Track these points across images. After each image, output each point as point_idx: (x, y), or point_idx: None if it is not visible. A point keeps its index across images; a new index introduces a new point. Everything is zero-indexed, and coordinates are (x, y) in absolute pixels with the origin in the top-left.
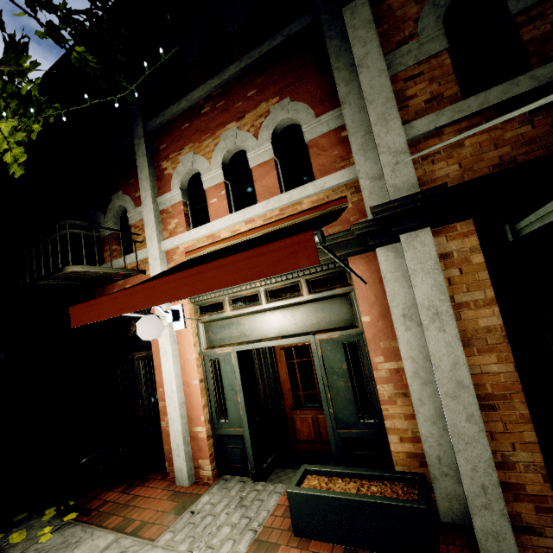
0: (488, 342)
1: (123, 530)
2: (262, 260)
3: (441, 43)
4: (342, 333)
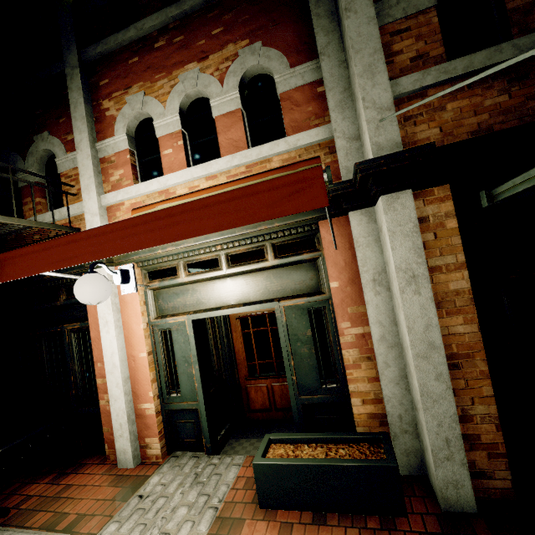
0: (456, 305)
1: (54, 527)
2: (255, 201)
3: None
4: (308, 299)
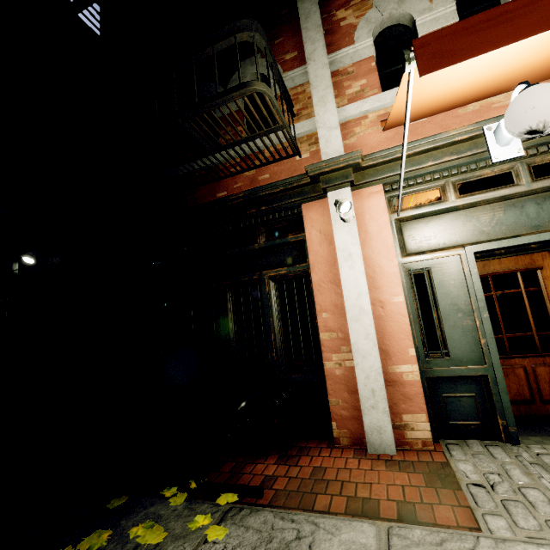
0: None
1: (368, 516)
2: None
3: None
4: None
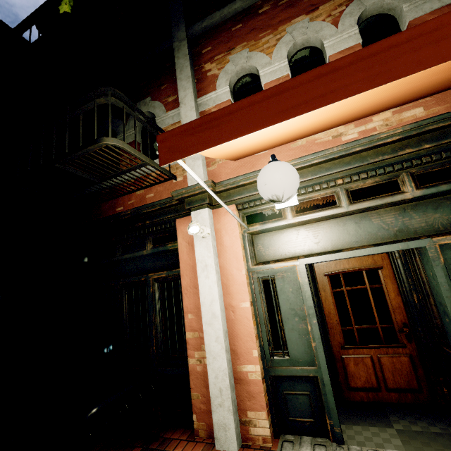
0: None
1: None
2: None
3: None
4: None
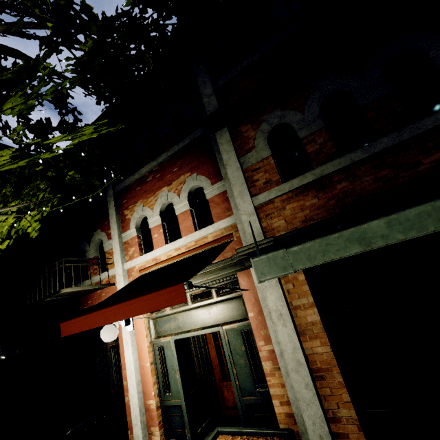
0: (314, 332)
1: None
2: (161, 298)
3: (267, 152)
4: (239, 324)
